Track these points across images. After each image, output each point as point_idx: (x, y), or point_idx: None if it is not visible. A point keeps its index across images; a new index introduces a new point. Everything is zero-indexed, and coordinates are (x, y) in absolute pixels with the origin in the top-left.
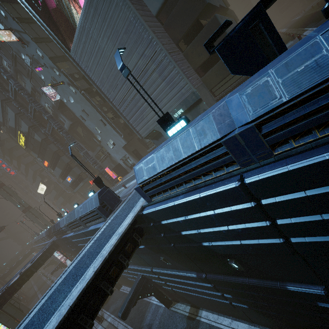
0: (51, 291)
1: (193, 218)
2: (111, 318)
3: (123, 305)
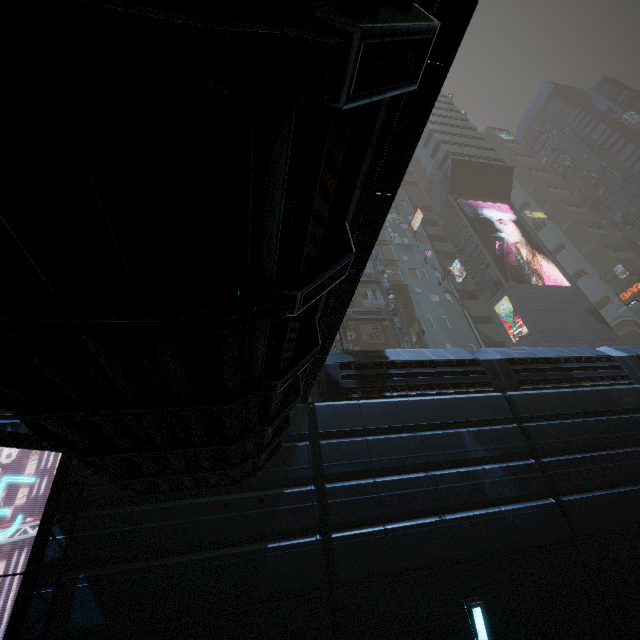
0: None
1: None
2: None
3: None
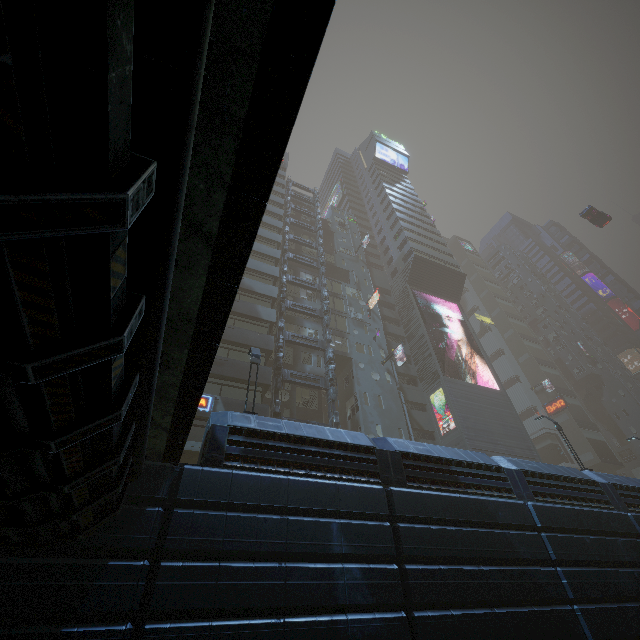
0: None
1: None
2: None
3: None
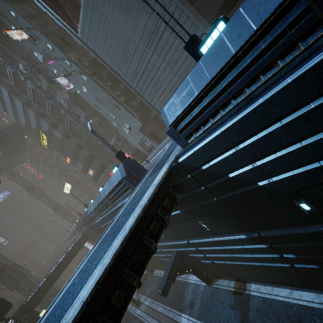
0: (88, 256)
1: (247, 145)
2: (148, 301)
3: (161, 282)
